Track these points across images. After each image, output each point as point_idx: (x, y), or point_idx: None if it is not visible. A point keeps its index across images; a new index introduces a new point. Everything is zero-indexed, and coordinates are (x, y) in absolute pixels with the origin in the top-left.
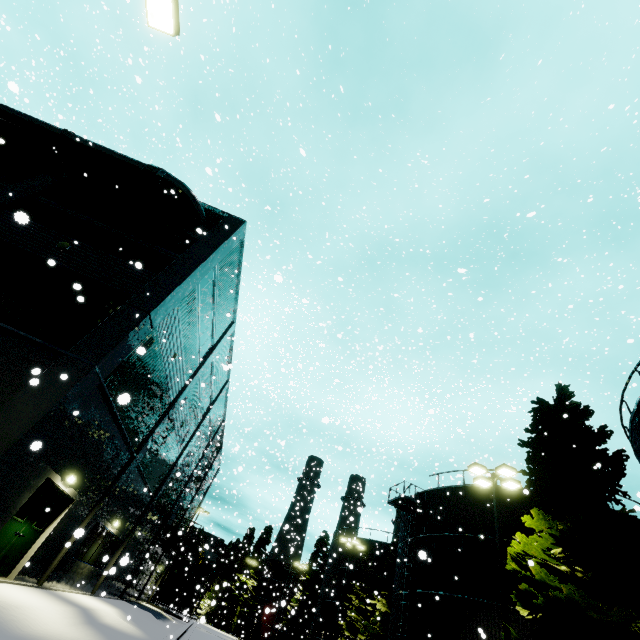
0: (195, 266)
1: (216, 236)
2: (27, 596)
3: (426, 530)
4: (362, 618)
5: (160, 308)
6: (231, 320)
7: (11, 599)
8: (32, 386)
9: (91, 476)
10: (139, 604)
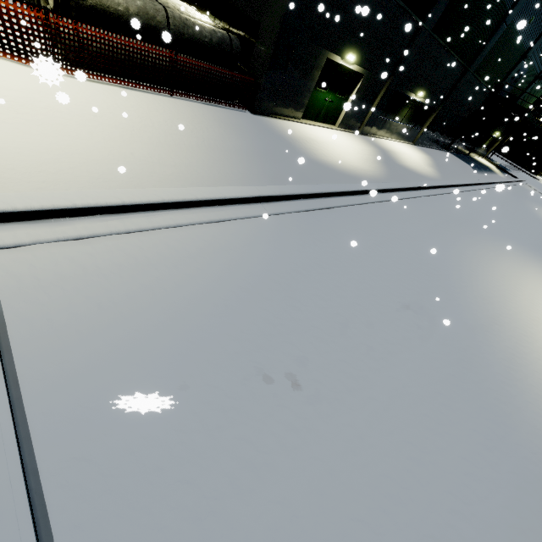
0: None
1: None
2: (337, 138)
3: None
4: None
5: None
6: None
7: (320, 138)
8: None
9: (372, 53)
10: (467, 157)
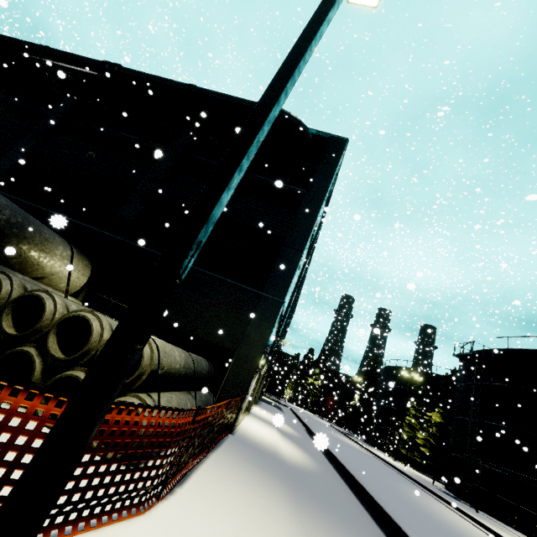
0: (321, 200)
1: (328, 163)
2: (261, 427)
3: (493, 380)
4: (418, 422)
5: (306, 245)
6: (319, 221)
7: (266, 436)
8: (253, 321)
9: (265, 355)
10: (264, 400)
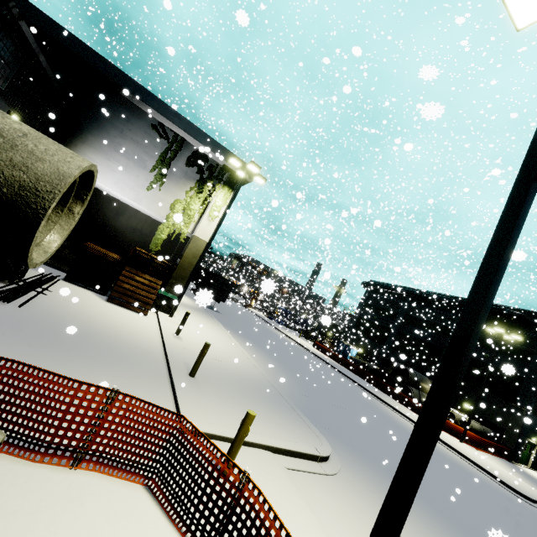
0: None
1: None
2: None
3: None
4: None
5: None
6: None
7: None
8: (512, 417)
9: None
10: None
